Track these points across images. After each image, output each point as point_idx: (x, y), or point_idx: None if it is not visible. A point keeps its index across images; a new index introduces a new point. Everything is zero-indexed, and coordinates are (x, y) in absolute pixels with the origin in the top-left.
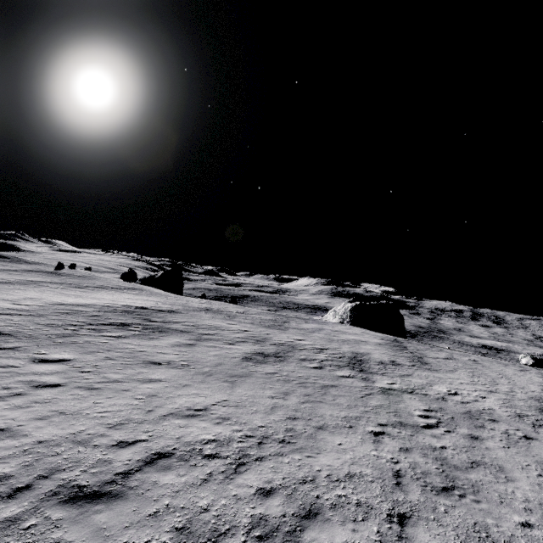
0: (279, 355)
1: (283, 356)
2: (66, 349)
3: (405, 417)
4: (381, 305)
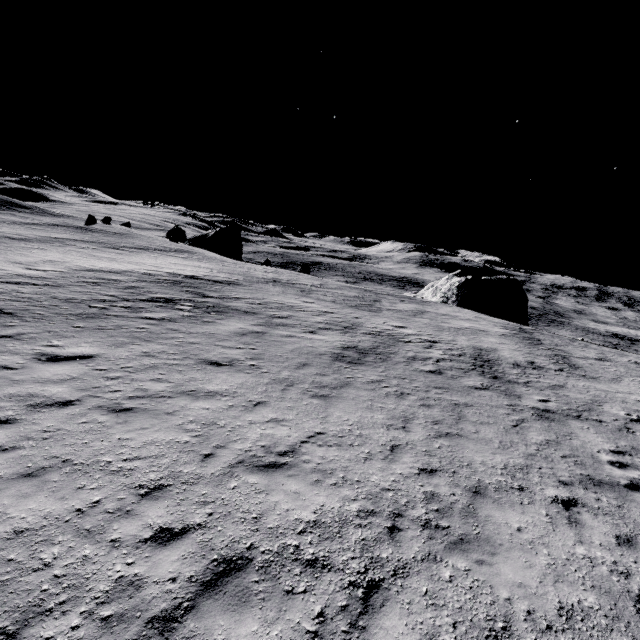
0: (379, 350)
1: (385, 353)
2: (88, 338)
3: (593, 467)
4: (500, 282)
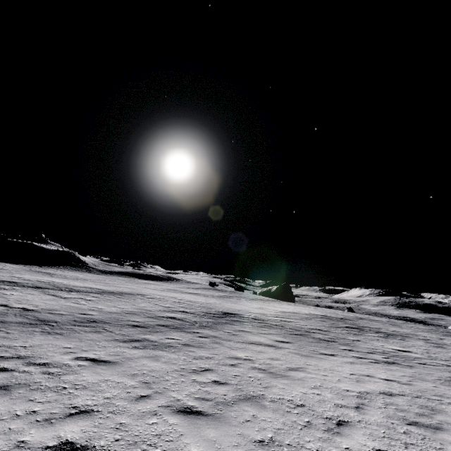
0: None
1: None
2: (383, 343)
3: None
4: None
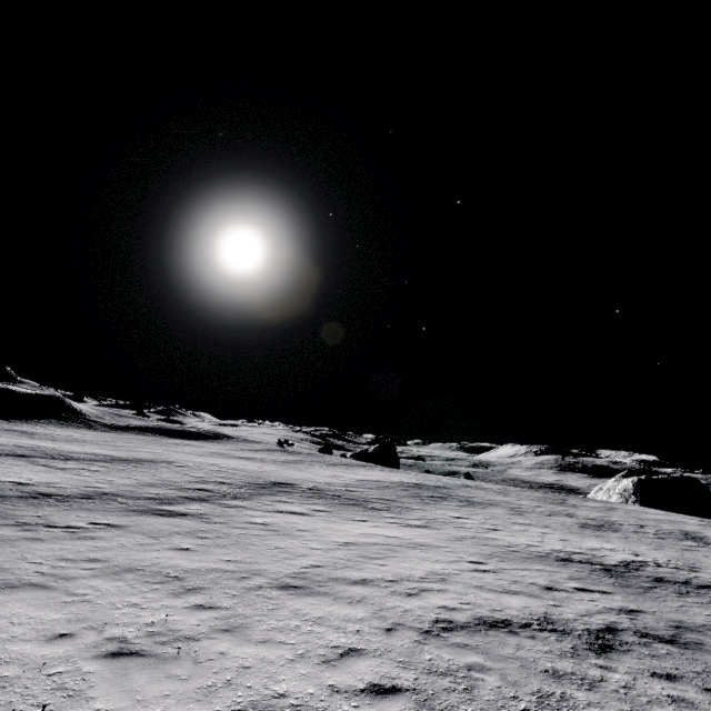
0: (606, 526)
1: (612, 528)
2: (448, 511)
3: None
4: (675, 480)
